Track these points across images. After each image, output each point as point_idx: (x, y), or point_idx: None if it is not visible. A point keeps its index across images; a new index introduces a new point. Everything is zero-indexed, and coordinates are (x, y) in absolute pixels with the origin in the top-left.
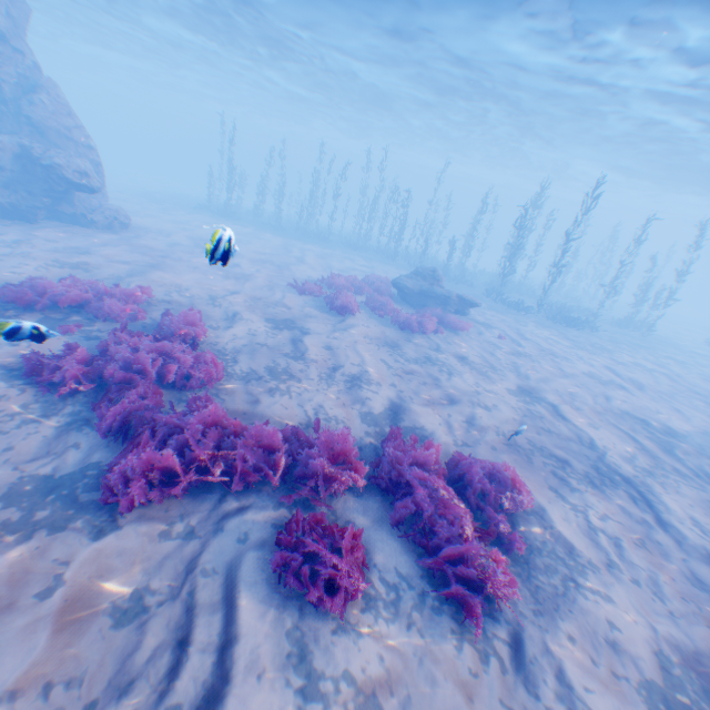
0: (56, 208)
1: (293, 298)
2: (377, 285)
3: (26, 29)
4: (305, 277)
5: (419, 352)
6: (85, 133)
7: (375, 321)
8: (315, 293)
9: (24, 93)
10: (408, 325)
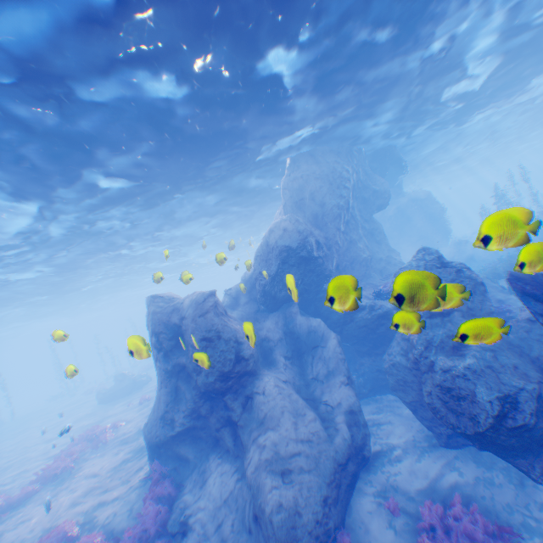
0: None
1: None
2: None
3: None
4: None
5: None
6: None
7: None
8: None
9: None
10: None
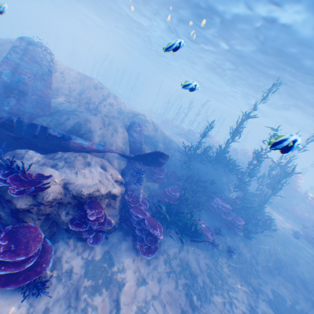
0: None
1: None
2: None
3: None
4: None
5: None
6: None
7: None
8: None
9: None
10: None
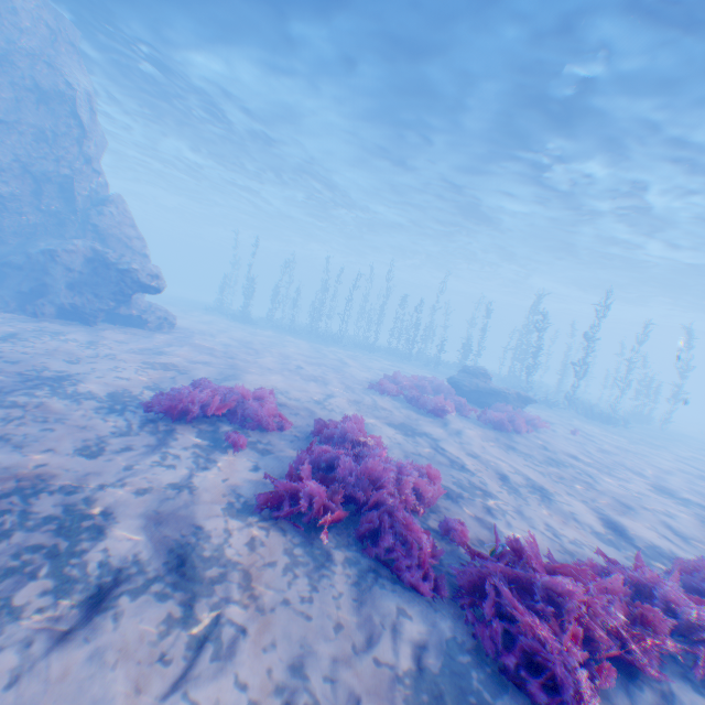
0: (113, 308)
1: (379, 399)
2: (435, 384)
3: (101, 156)
4: (363, 377)
5: (539, 453)
6: (143, 241)
7: (466, 420)
8: (392, 393)
9: (93, 206)
10: (504, 424)
